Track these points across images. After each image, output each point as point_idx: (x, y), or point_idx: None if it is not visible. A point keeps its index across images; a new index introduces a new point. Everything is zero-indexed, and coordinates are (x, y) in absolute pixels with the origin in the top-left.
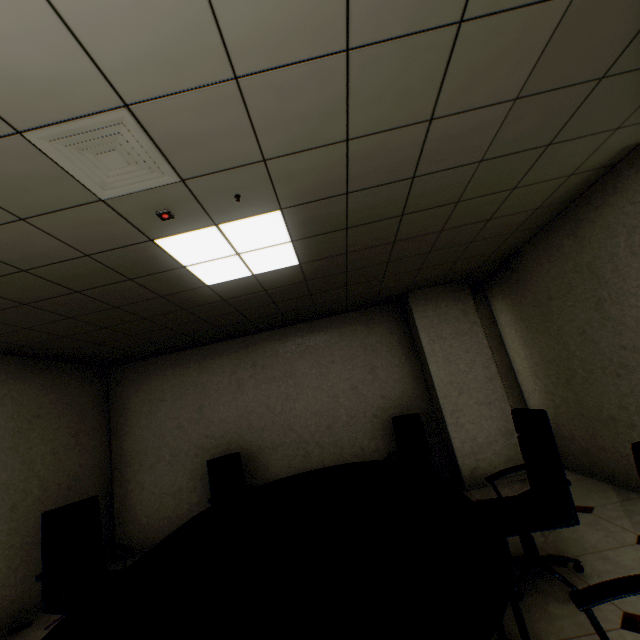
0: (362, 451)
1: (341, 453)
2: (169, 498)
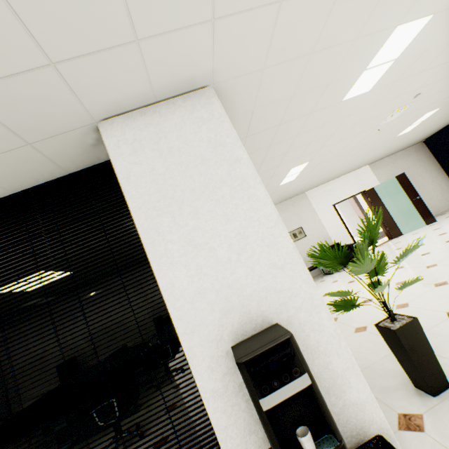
0: (145, 337)
1: (135, 340)
2: (43, 389)
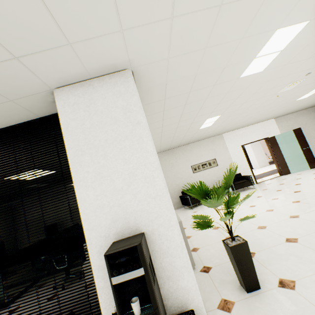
0: None
1: None
2: (37, 239)
